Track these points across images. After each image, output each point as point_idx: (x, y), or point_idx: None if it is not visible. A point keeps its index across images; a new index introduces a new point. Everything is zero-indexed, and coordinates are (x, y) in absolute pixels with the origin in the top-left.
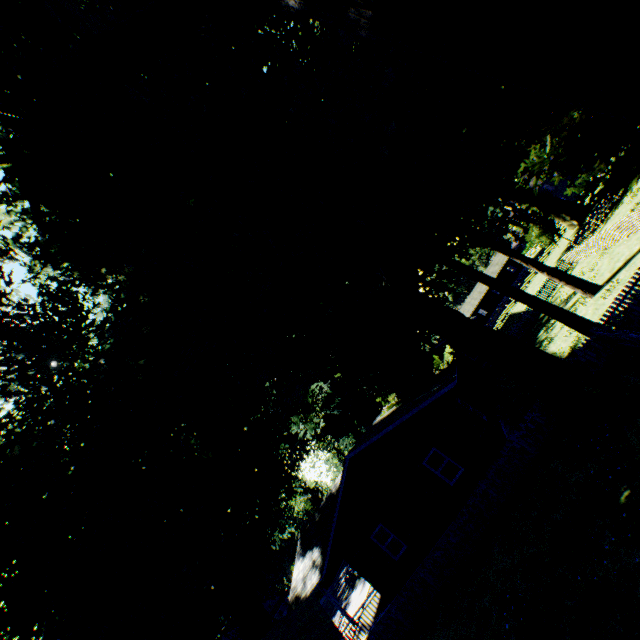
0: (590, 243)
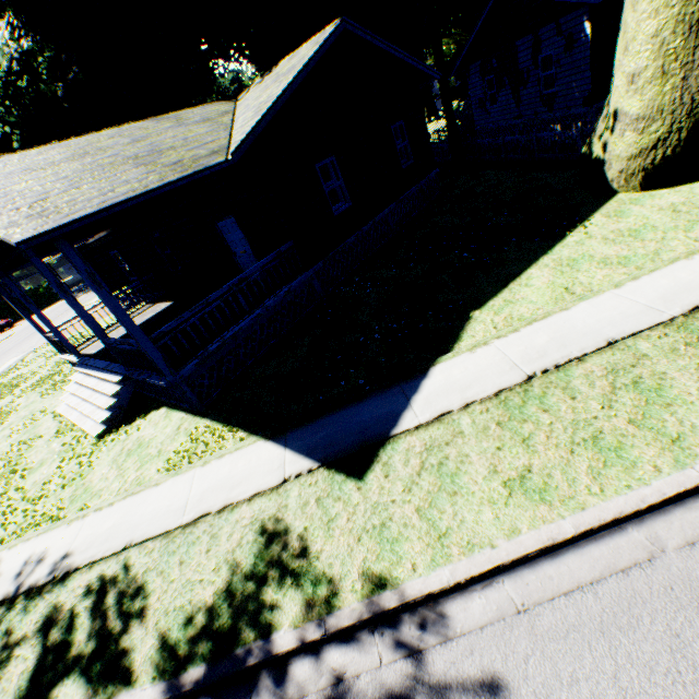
0: None
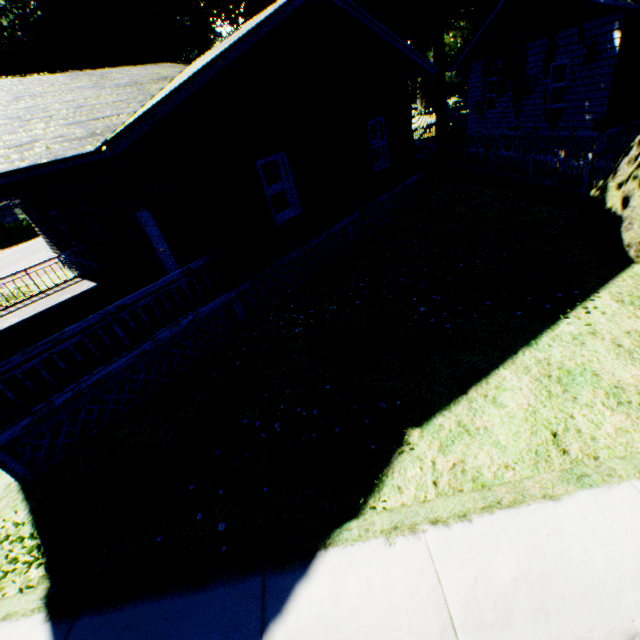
0: (417, 120)
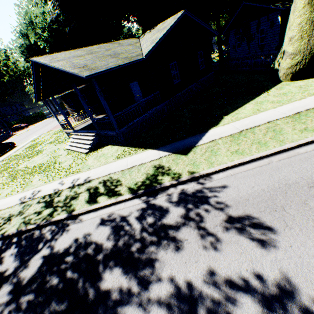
0: None
